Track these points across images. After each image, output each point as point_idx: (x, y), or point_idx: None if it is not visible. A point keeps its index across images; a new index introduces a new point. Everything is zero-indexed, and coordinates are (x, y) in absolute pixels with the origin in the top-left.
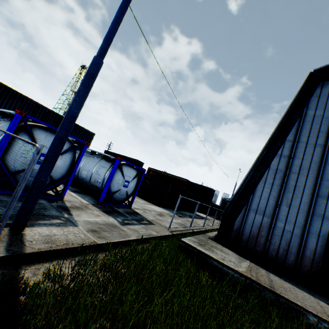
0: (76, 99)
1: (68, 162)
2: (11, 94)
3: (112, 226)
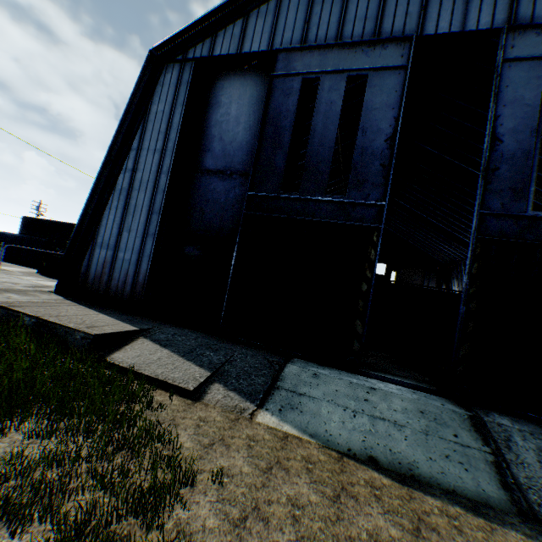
0: None
1: None
2: None
3: None
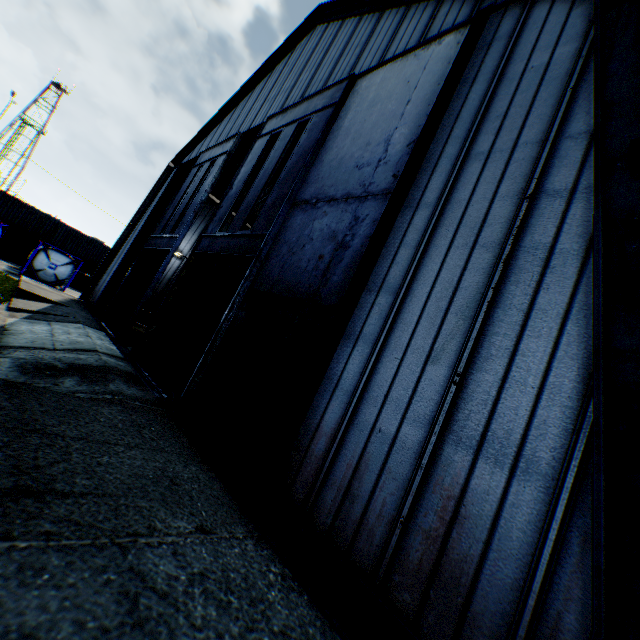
0: None
1: None
2: (20, 205)
3: None
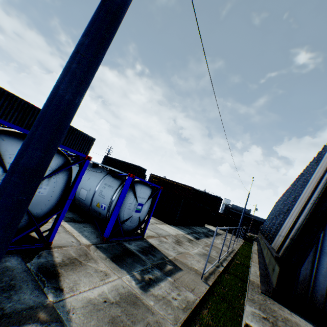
0: (70, 69)
1: (59, 188)
2: None
3: (131, 304)
